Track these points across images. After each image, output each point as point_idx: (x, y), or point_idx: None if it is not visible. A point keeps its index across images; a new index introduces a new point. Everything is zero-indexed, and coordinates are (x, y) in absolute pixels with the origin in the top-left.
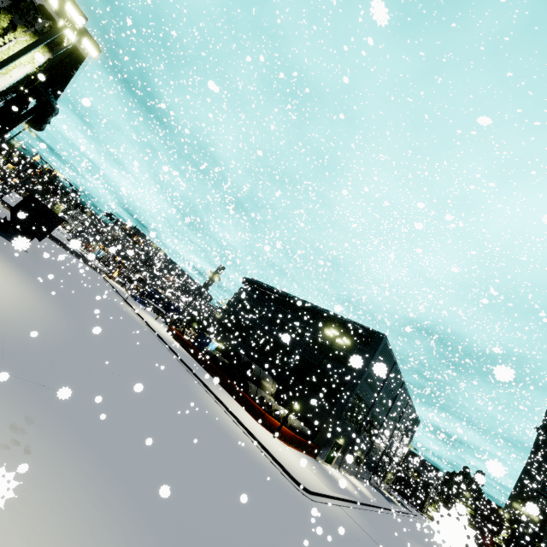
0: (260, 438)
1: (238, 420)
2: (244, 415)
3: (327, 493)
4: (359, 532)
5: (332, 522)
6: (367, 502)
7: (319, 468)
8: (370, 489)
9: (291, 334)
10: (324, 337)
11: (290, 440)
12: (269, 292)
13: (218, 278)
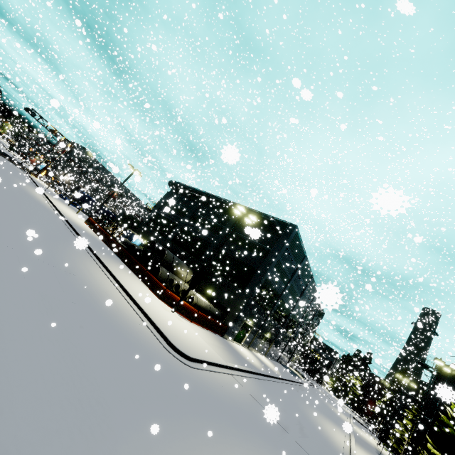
0: (145, 307)
1: (124, 289)
2: (139, 289)
3: (217, 362)
4: (246, 400)
5: (208, 390)
6: (269, 373)
7: (224, 344)
8: (277, 365)
9: (209, 229)
10: (240, 230)
11: (193, 316)
12: (192, 192)
13: (138, 172)
